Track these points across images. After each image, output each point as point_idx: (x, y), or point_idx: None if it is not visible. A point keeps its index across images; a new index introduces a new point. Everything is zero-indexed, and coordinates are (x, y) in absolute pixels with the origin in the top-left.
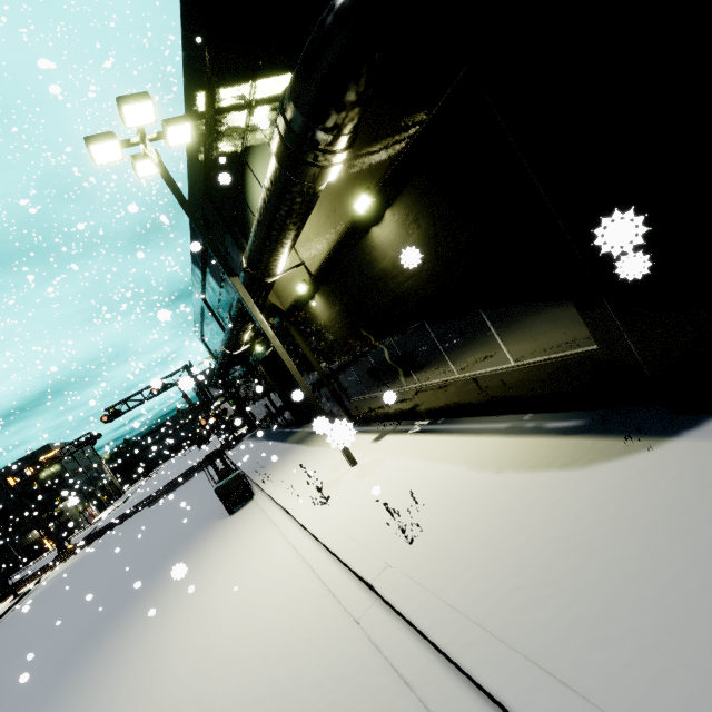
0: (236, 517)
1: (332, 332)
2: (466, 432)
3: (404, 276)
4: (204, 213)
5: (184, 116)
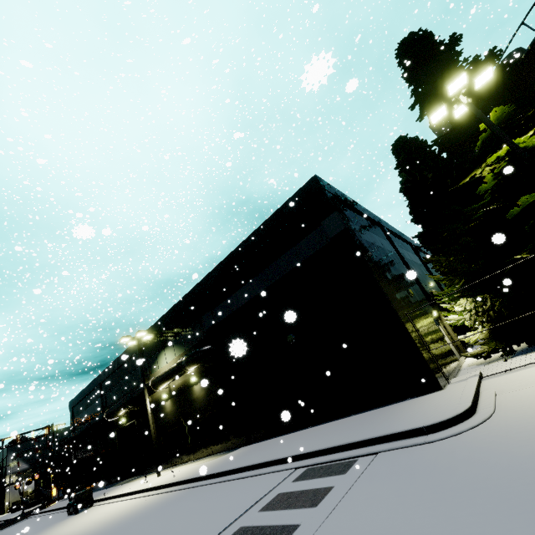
0: (82, 512)
1: (169, 416)
2: (202, 459)
3: (199, 401)
4: (135, 352)
5: (152, 333)
